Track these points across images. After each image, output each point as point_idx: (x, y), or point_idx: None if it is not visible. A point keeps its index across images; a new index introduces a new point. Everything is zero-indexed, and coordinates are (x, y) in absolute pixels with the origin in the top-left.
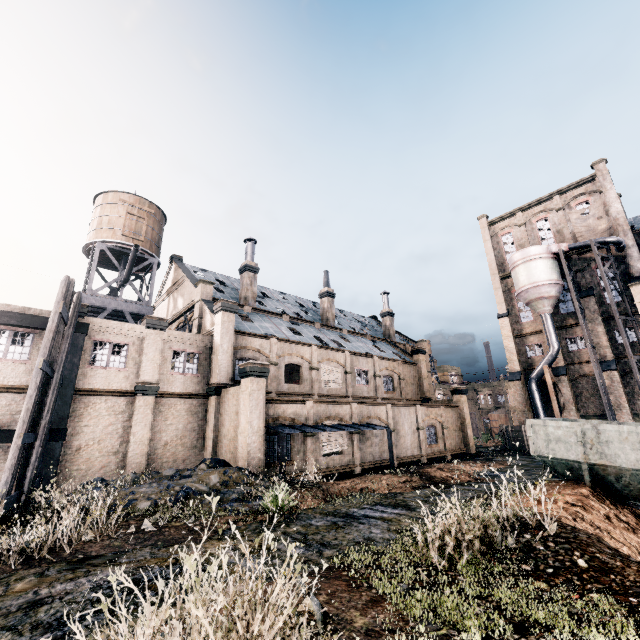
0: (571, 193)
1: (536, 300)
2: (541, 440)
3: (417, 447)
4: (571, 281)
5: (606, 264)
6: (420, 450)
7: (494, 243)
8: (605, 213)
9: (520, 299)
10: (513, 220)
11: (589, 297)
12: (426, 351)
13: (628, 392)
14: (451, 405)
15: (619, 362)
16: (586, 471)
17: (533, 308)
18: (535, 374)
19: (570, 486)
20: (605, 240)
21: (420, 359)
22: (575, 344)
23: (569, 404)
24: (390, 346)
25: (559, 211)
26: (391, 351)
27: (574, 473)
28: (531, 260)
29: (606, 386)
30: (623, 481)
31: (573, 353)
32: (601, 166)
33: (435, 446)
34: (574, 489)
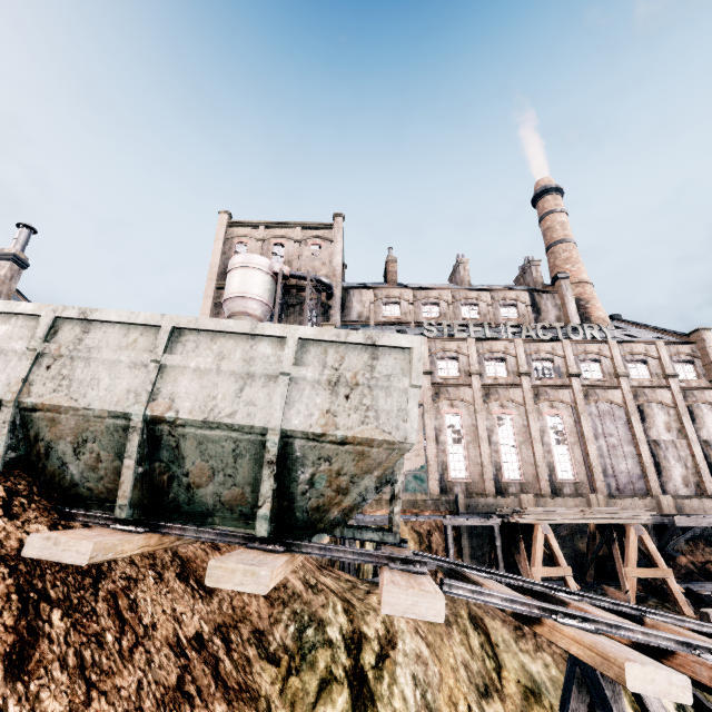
0: (312, 232)
1: (239, 314)
2: None
3: None
4: (279, 305)
5: (313, 300)
6: None
7: (226, 247)
8: (330, 262)
9: (225, 310)
10: (254, 232)
11: None
12: None
13: None
14: None
15: None
16: (5, 427)
17: None
18: None
19: None
20: (320, 278)
21: None
22: None
23: None
24: None
25: (297, 242)
26: None
27: None
28: (251, 268)
29: None
30: (89, 453)
31: None
32: (340, 220)
33: None
34: None
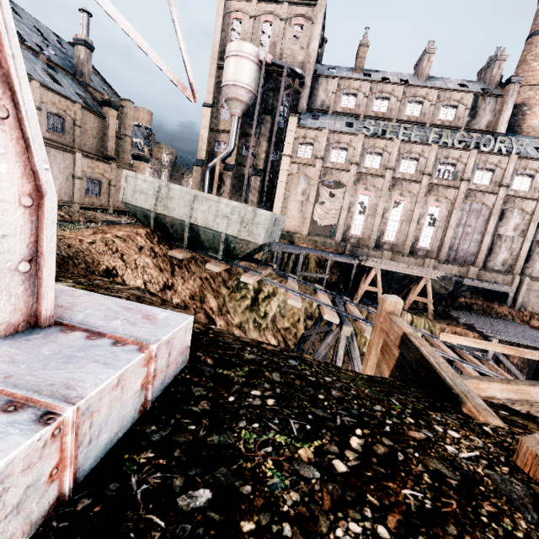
0: (297, 8)
1: (233, 99)
2: (130, 190)
3: (69, 194)
4: (261, 94)
5: (286, 91)
6: (73, 198)
7: (225, 23)
8: (307, 46)
9: (223, 94)
10: (248, 6)
11: (269, 116)
12: (131, 114)
13: (261, 194)
14: (127, 167)
15: (265, 172)
16: (153, 218)
17: (229, 107)
18: (212, 164)
19: (135, 227)
20: (295, 69)
21: (110, 114)
22: (247, 151)
23: (226, 193)
24: (78, 86)
25: (282, 22)
26: (75, 91)
27: (148, 220)
28: (242, 57)
29: (250, 186)
30: (175, 228)
31: (243, 157)
32: None
33: (96, 199)
34: (135, 229)
